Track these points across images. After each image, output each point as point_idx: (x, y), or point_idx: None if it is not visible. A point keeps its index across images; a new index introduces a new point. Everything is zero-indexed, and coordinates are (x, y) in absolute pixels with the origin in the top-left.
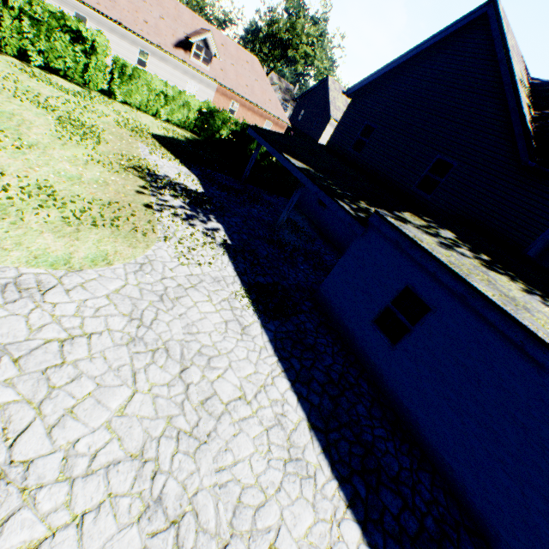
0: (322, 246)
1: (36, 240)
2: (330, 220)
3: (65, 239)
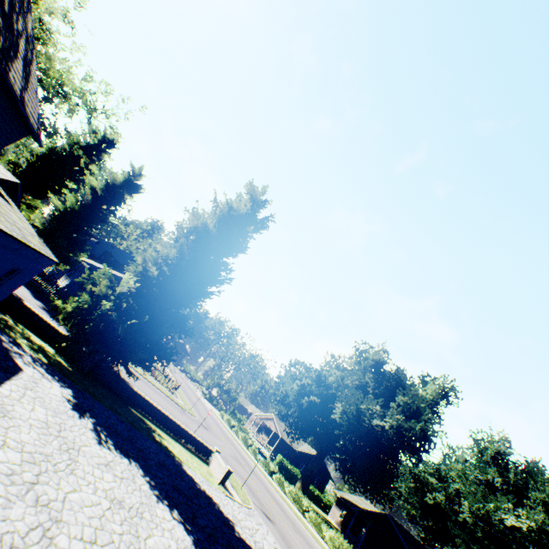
0: None
1: None
2: None
3: None
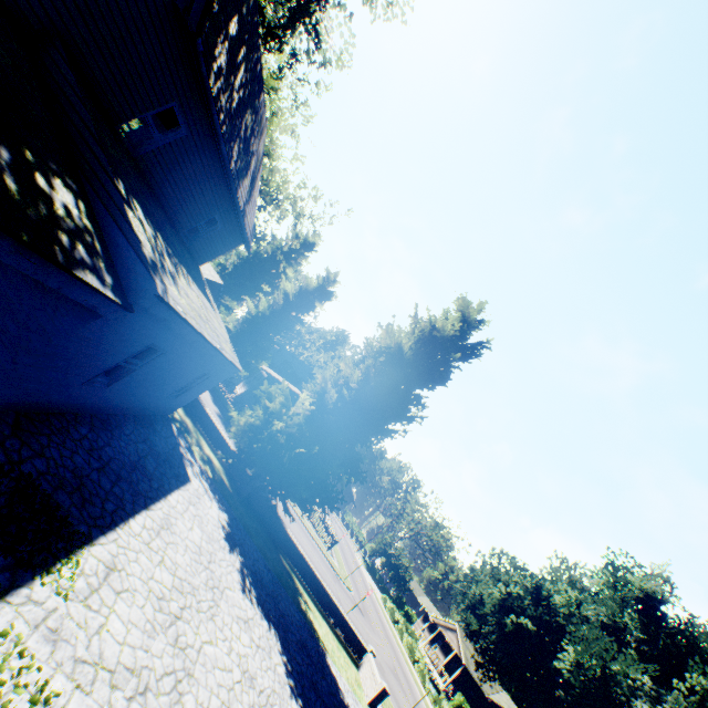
0: None
1: None
2: None
3: None
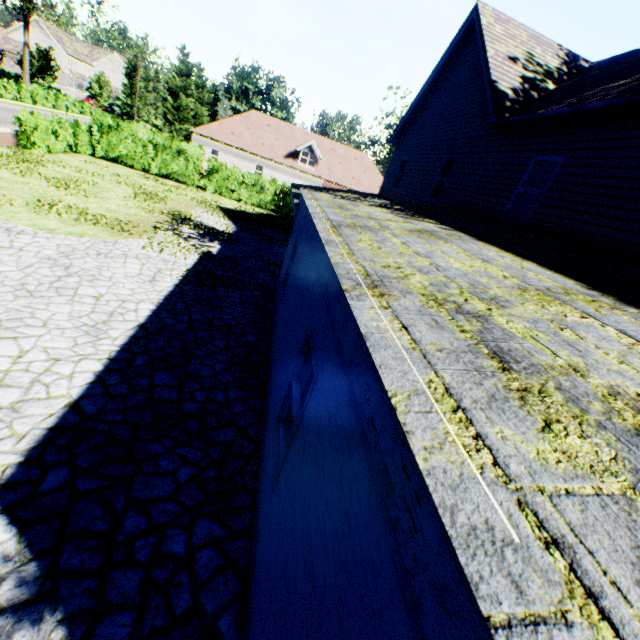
0: None
1: (45, 221)
2: None
3: (65, 225)
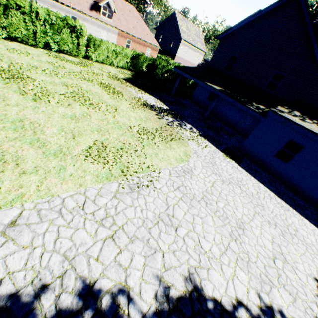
0: (220, 123)
1: (168, 153)
2: (217, 108)
3: (172, 150)
